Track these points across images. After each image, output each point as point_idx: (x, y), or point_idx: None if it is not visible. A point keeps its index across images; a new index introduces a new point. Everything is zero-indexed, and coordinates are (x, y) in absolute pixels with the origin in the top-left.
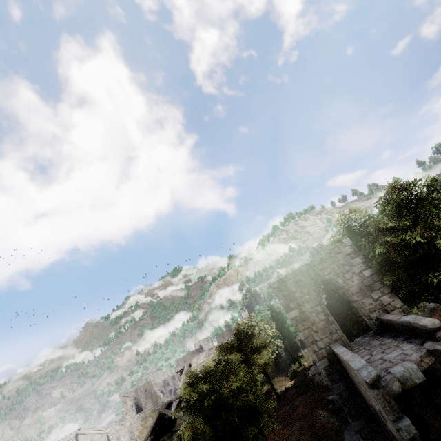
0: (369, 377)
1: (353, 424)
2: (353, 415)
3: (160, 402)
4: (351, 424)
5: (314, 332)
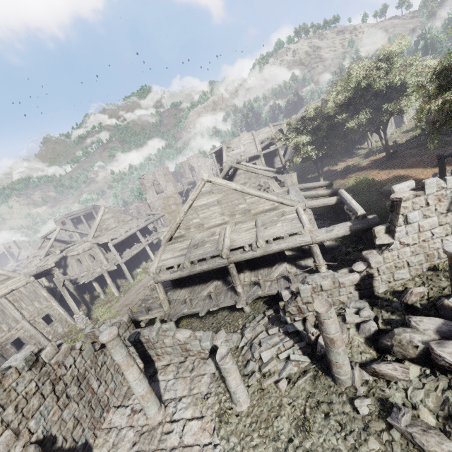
0: None
1: None
2: None
3: (178, 188)
4: None
5: None
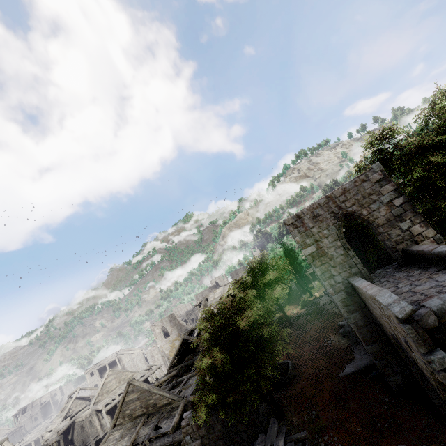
0: (403, 313)
1: (367, 348)
2: (368, 341)
3: (184, 328)
4: (361, 345)
5: (332, 267)
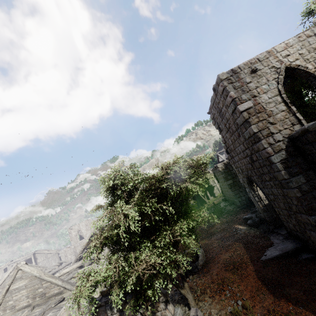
0: None
1: (313, 217)
2: (314, 209)
3: None
4: (276, 232)
5: (271, 124)
